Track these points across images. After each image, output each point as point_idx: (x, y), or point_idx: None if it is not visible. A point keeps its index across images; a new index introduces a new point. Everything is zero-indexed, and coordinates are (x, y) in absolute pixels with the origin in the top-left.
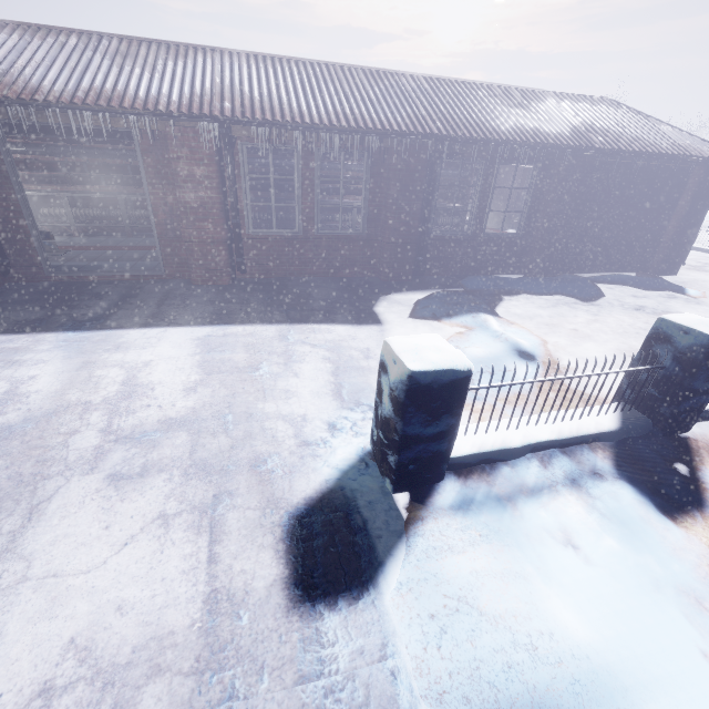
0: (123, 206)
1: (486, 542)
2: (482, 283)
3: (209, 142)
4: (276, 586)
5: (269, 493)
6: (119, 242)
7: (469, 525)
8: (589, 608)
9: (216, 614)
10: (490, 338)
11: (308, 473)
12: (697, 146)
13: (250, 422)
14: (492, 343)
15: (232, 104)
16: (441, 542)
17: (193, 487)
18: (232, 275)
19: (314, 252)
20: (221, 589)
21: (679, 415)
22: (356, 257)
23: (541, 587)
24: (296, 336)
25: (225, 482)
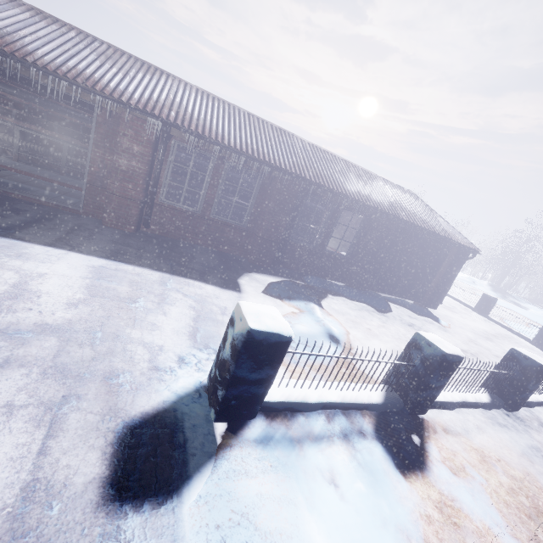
0: (65, 151)
1: (275, 471)
2: (317, 282)
3: (152, 132)
4: (94, 483)
5: (113, 403)
6: (51, 175)
7: (265, 456)
8: (336, 535)
9: (30, 501)
10: (313, 321)
11: (151, 392)
12: (455, 235)
13: (116, 342)
14: (314, 325)
15: (176, 114)
16: (241, 466)
17: (46, 386)
18: (137, 226)
19: (205, 228)
20: (41, 479)
21: (420, 401)
22: (235, 240)
23: (305, 513)
24: (174, 284)
25: (77, 386)
